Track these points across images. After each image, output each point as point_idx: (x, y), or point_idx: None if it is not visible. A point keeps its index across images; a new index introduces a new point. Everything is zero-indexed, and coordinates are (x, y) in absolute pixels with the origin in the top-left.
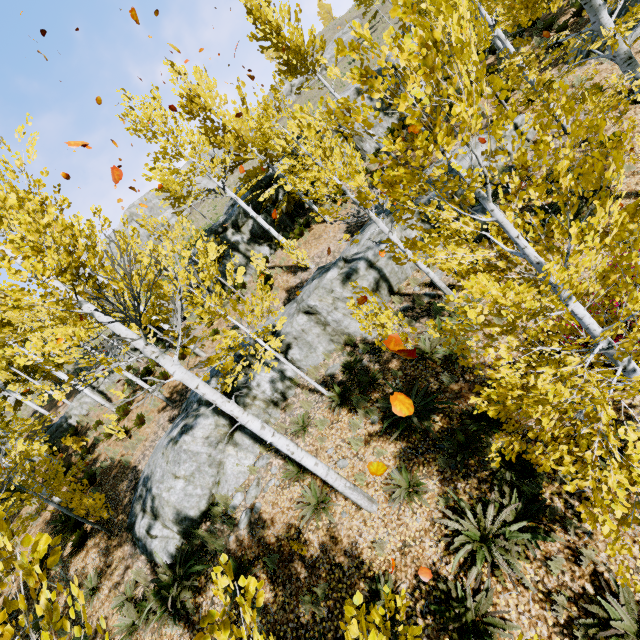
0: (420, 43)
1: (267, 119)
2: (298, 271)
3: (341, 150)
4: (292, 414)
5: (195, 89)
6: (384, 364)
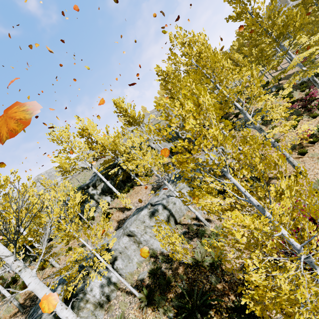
0: (194, 103)
1: (118, 138)
2: (125, 210)
3: (151, 152)
4: (112, 315)
5: (86, 126)
6: (175, 270)
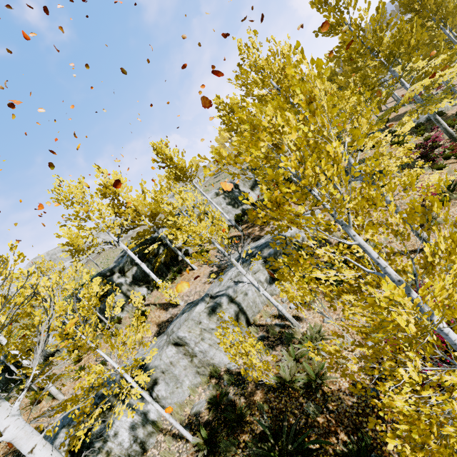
0: (306, 94)
1: (160, 193)
2: (169, 307)
3: (212, 214)
4: None
5: (111, 181)
6: (249, 396)
